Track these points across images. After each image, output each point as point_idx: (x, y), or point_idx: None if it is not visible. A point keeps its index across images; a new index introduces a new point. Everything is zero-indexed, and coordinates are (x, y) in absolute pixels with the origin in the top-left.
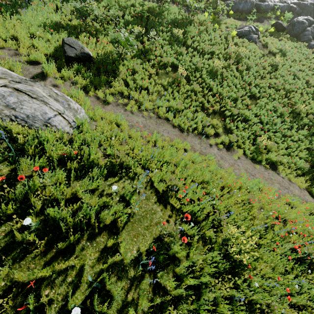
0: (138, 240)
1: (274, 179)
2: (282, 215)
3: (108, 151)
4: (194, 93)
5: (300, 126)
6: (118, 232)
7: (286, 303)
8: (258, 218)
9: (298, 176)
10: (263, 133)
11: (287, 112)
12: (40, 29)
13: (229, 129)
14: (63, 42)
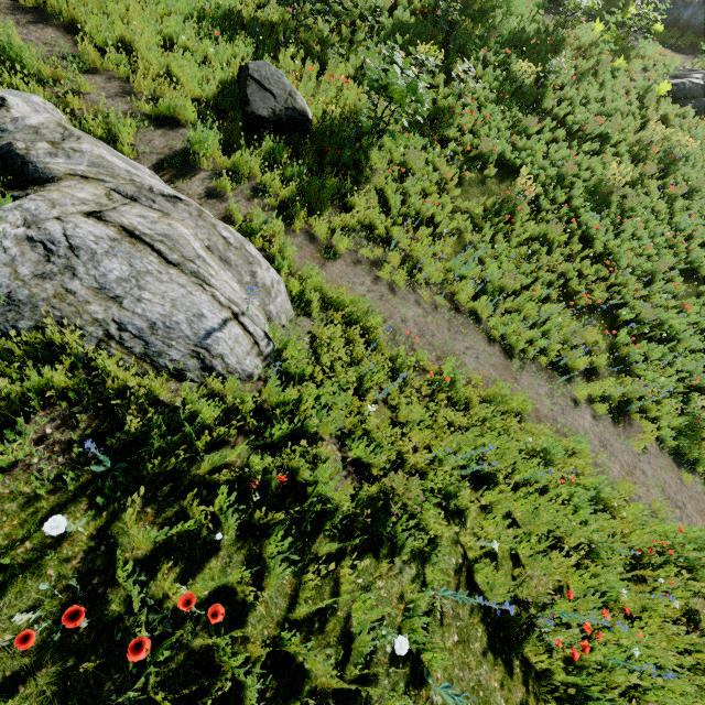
0: None
1: None
2: None
3: (356, 450)
4: (545, 246)
5: None
6: None
7: None
8: None
9: None
10: None
11: None
12: (191, 26)
13: (624, 360)
14: (245, 74)
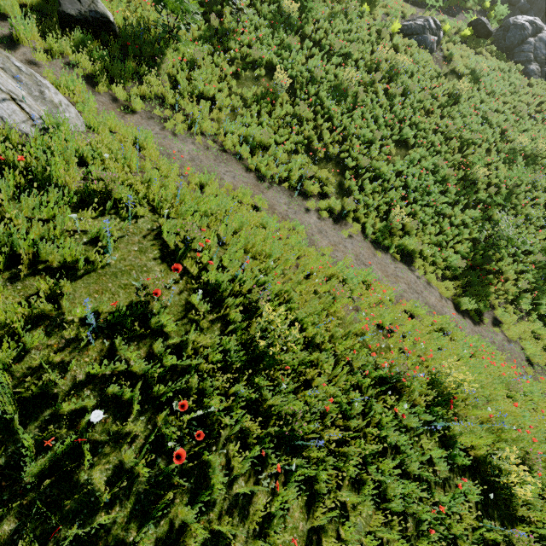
0: (101, 297)
1: (402, 277)
2: (387, 322)
3: (94, 173)
4: (299, 121)
5: (471, 203)
6: (70, 281)
7: (330, 421)
8: (345, 320)
9: (440, 277)
10: (404, 204)
11: (456, 176)
12: None
13: (348, 190)
14: None
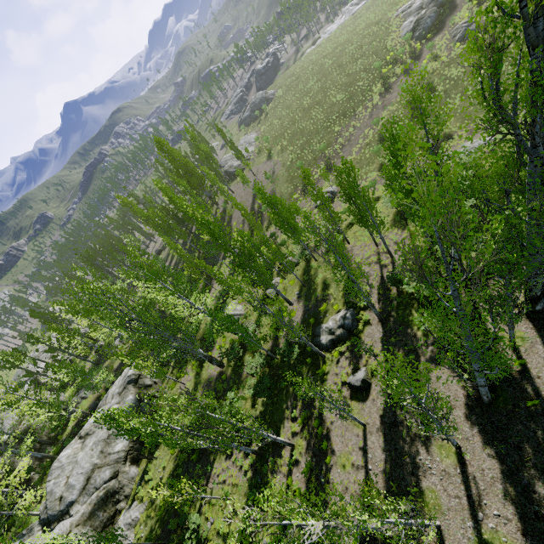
0: None
1: None
2: None
3: None
4: None
5: None
6: None
7: None
8: None
9: None
10: None
11: None
12: None
13: None
14: None
